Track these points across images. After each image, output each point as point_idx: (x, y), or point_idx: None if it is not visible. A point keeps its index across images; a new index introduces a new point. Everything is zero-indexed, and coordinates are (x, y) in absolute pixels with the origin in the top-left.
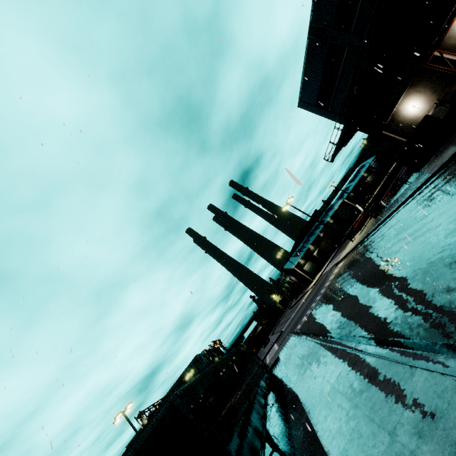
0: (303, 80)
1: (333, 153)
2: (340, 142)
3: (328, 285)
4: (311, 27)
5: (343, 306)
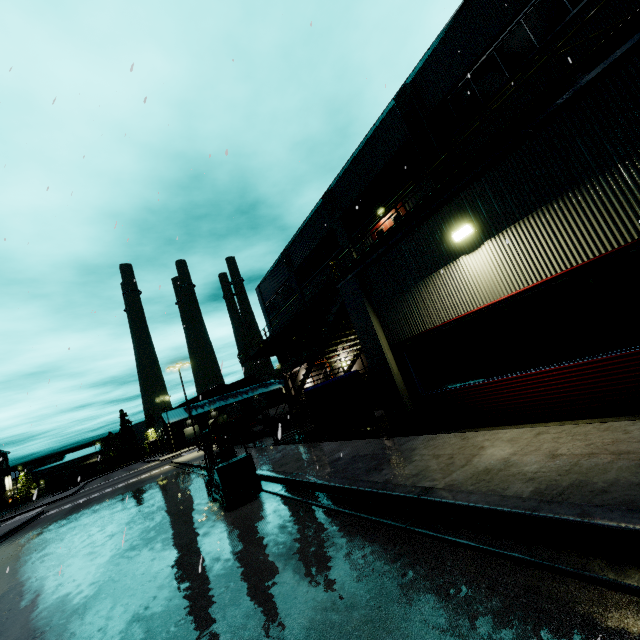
0: (268, 277)
1: (244, 358)
2: (250, 357)
3: (125, 484)
4: (285, 251)
5: (25, 539)
